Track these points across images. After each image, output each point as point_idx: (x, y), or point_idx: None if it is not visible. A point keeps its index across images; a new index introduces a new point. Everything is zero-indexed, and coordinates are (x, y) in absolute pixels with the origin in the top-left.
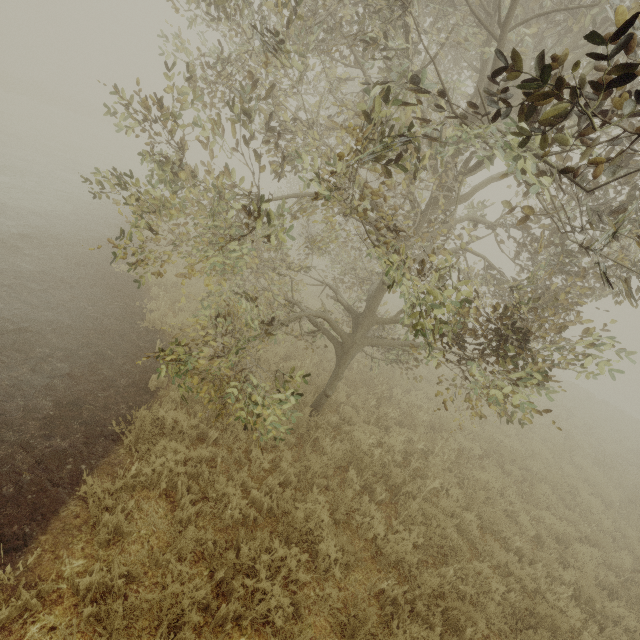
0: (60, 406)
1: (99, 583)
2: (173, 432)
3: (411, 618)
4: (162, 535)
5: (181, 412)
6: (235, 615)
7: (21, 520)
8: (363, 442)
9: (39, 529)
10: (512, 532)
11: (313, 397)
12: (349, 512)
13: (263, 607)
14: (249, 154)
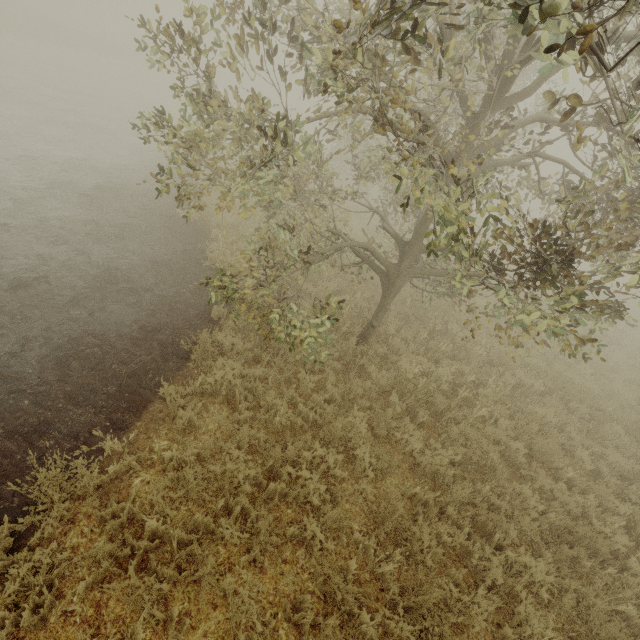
0: (143, 330)
1: (178, 457)
2: (232, 354)
3: (441, 519)
4: (225, 431)
5: (237, 337)
6: (282, 493)
7: (122, 410)
8: (408, 371)
9: (135, 417)
10: (565, 464)
11: (361, 328)
12: (389, 429)
13: (304, 490)
14: (274, 71)
